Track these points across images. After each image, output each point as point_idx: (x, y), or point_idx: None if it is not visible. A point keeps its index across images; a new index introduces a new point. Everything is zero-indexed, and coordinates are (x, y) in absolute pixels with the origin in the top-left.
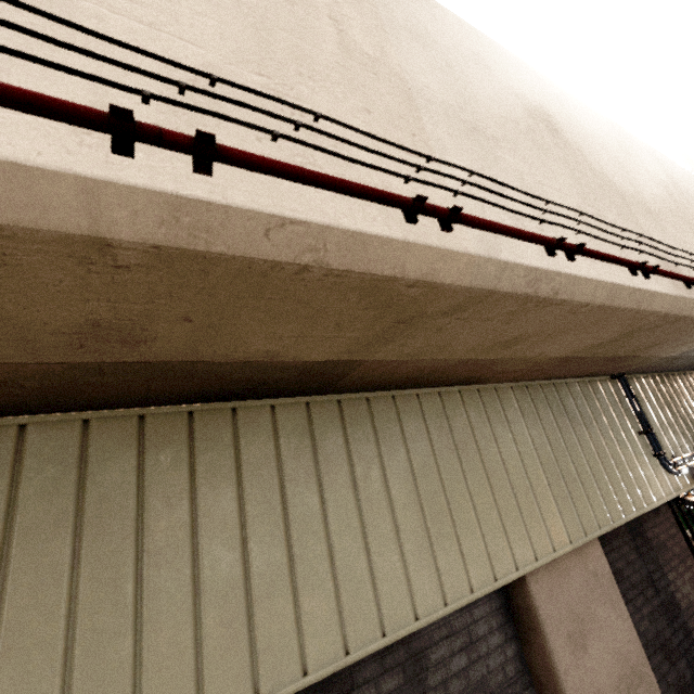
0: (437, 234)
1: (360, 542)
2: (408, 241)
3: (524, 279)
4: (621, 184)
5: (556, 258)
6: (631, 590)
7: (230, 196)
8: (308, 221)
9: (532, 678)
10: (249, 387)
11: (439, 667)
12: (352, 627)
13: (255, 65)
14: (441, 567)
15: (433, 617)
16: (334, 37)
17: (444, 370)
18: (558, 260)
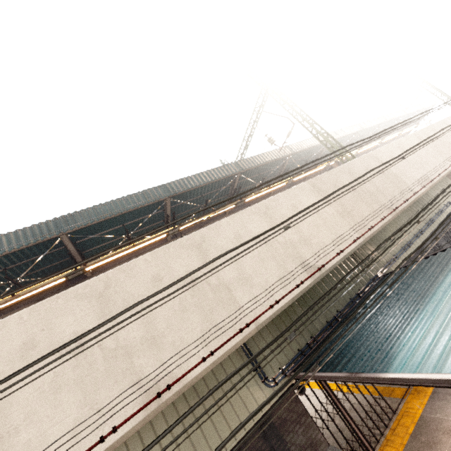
0: None
1: None
2: None
3: None
4: (134, 337)
5: None
6: None
7: None
8: None
9: None
10: None
11: None
12: None
13: None
14: None
15: None
16: None
17: None
18: None
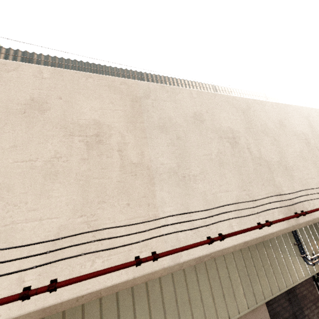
0: (150, 265)
1: None
2: (135, 277)
3: (194, 261)
4: (272, 158)
5: (213, 243)
6: None
7: (63, 296)
8: (92, 291)
9: None
10: None
11: None
12: None
13: (80, 211)
14: None
15: None
16: (118, 163)
17: None
18: (214, 244)
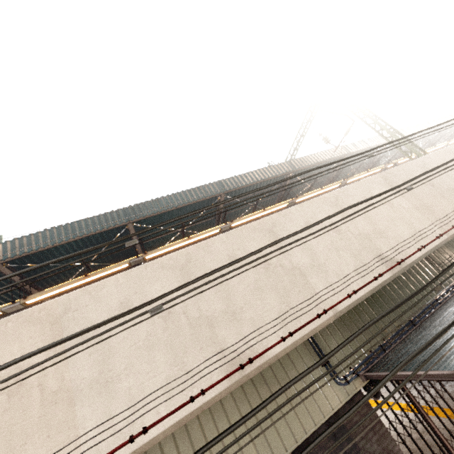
0: None
1: None
2: None
3: None
4: (215, 309)
5: (137, 439)
6: None
7: None
8: None
9: None
10: None
11: None
12: None
13: None
14: None
15: None
16: (39, 398)
17: None
18: (138, 440)
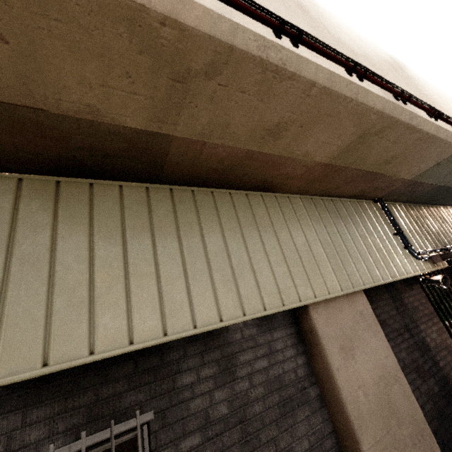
0: None
1: (181, 271)
2: None
3: (255, 43)
4: (354, 49)
5: (283, 42)
6: (393, 332)
7: None
8: None
9: (317, 378)
10: (96, 160)
11: (246, 365)
12: (171, 319)
13: None
14: (242, 293)
15: (234, 321)
16: None
17: (240, 164)
18: (285, 43)
